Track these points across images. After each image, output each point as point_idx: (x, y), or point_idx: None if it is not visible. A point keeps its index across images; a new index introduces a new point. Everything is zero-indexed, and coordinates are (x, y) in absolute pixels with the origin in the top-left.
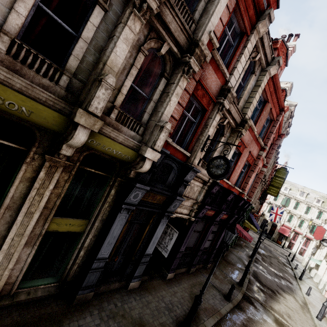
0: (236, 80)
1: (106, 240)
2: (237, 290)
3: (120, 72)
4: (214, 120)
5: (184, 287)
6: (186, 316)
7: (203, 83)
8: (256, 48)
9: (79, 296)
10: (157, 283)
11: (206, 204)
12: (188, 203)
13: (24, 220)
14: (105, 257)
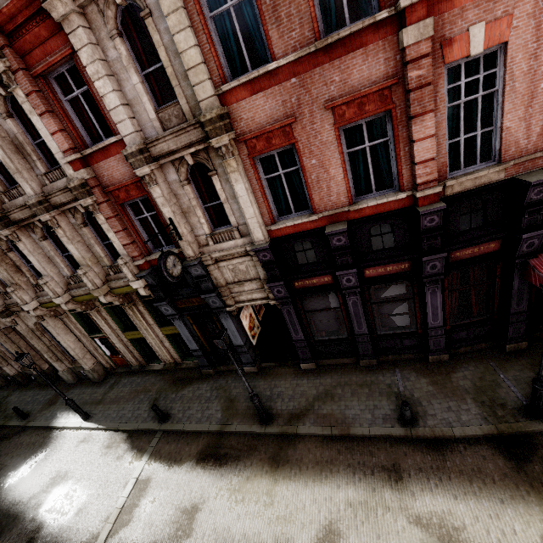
0: (127, 118)
1: (185, 339)
2: (488, 419)
3: (85, 256)
4: (156, 199)
5: (321, 383)
6: (283, 411)
7: (112, 188)
8: None
9: (203, 370)
10: (284, 371)
11: (274, 279)
12: (251, 285)
13: (148, 333)
14: (197, 349)
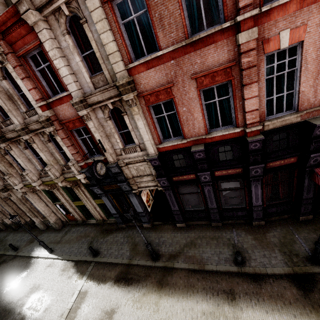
0: (73, 82)
1: (108, 207)
2: (288, 264)
3: (49, 159)
4: (90, 129)
5: (188, 236)
6: (165, 253)
7: (65, 121)
8: (55, 11)
9: (119, 225)
10: (166, 227)
11: (161, 176)
12: (147, 178)
13: (87, 202)
14: (115, 213)
